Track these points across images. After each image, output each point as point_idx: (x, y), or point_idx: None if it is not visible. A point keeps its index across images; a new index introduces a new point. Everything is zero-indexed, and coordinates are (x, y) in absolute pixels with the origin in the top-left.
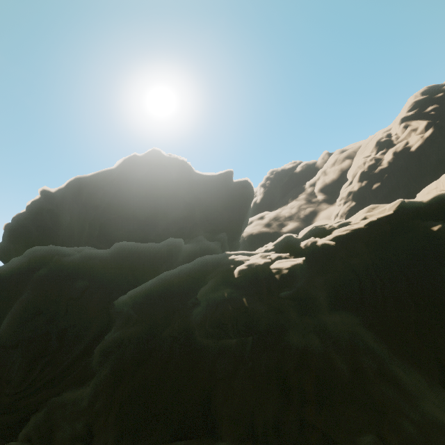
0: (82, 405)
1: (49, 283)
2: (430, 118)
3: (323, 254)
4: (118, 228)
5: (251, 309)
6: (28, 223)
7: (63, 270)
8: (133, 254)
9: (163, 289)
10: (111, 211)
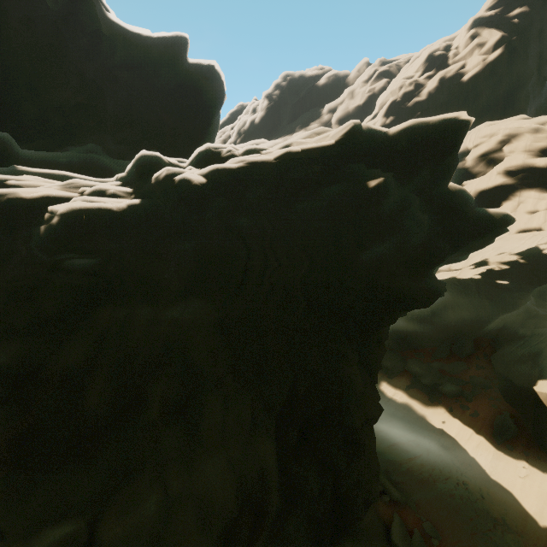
0: None
1: None
2: (509, 30)
3: (178, 199)
4: None
5: None
6: None
7: None
8: None
9: None
10: None
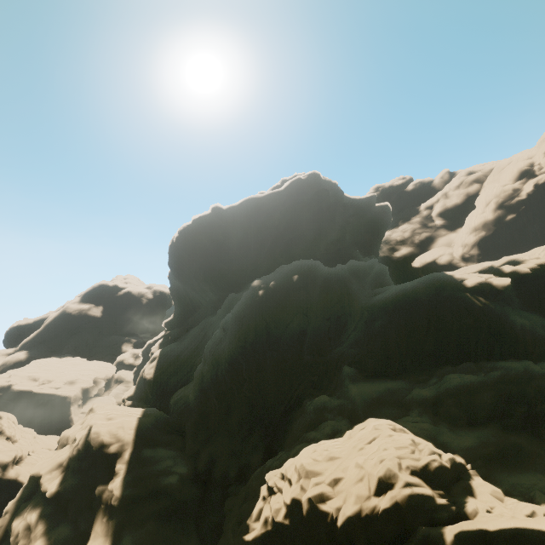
0: (374, 353)
1: (335, 284)
2: None
3: (521, 276)
4: (296, 246)
5: (488, 303)
6: (201, 236)
7: (334, 277)
8: (357, 269)
9: (413, 292)
10: (290, 231)
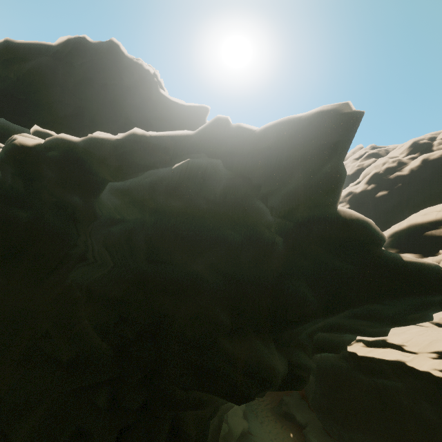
0: None
1: None
2: None
3: (0, 157)
4: (20, 112)
5: None
6: None
7: None
8: None
9: None
10: (19, 88)
